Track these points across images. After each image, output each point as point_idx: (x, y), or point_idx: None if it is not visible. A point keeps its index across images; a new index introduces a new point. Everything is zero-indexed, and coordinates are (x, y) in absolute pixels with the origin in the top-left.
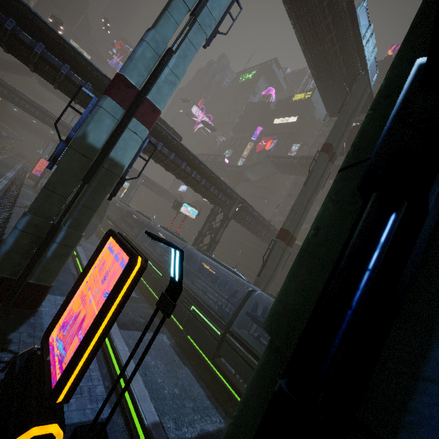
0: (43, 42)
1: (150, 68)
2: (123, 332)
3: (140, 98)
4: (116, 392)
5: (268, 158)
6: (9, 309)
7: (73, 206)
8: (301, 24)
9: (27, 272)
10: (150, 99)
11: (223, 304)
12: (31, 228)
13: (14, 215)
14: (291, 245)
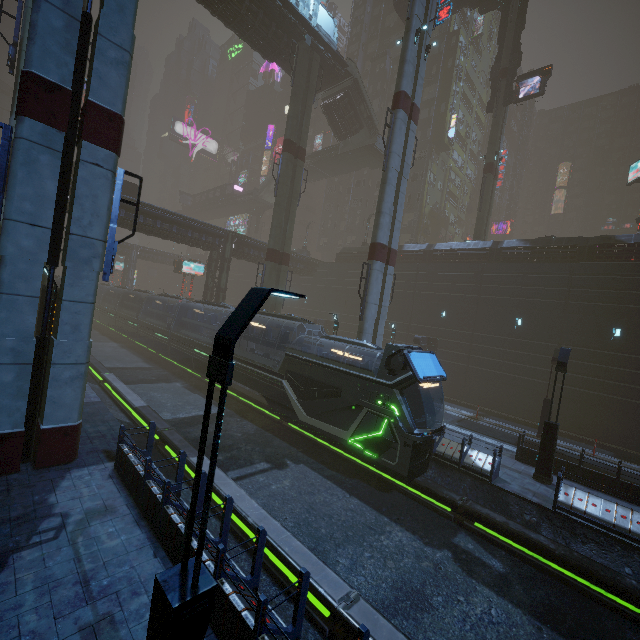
0: None
1: None
2: (131, 386)
3: None
4: (119, 407)
5: None
6: None
7: None
8: (206, 3)
9: None
10: None
11: None
12: None
13: None
14: (287, 263)
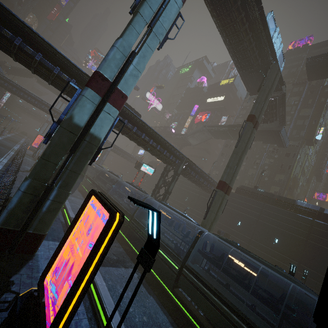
0: (41, 52)
1: (119, 66)
2: (101, 268)
3: (112, 88)
4: (97, 322)
5: (204, 127)
6: (12, 254)
7: (63, 171)
8: (226, 30)
9: (27, 224)
10: (119, 88)
11: (178, 242)
12: (30, 190)
13: (18, 178)
14: (228, 194)
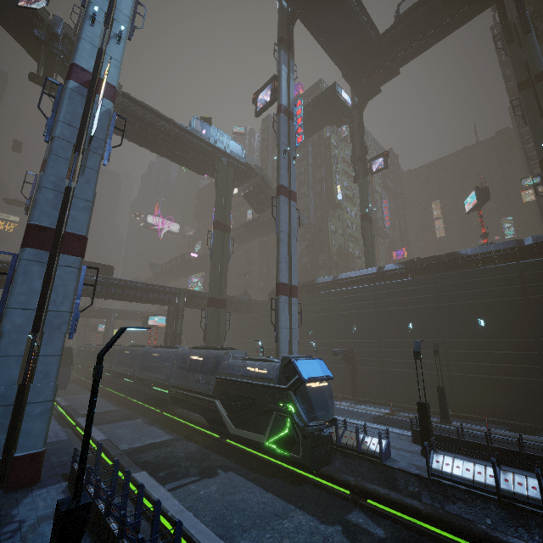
0: None
1: None
2: (99, 426)
3: None
4: None
5: None
6: None
7: None
8: (157, 151)
9: None
10: None
11: None
12: None
13: None
14: (224, 306)
